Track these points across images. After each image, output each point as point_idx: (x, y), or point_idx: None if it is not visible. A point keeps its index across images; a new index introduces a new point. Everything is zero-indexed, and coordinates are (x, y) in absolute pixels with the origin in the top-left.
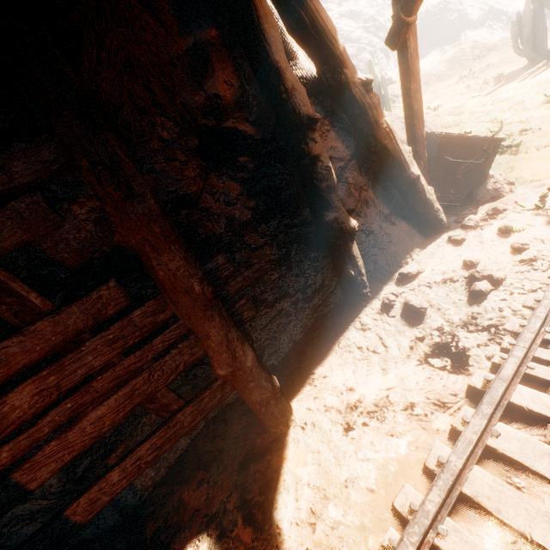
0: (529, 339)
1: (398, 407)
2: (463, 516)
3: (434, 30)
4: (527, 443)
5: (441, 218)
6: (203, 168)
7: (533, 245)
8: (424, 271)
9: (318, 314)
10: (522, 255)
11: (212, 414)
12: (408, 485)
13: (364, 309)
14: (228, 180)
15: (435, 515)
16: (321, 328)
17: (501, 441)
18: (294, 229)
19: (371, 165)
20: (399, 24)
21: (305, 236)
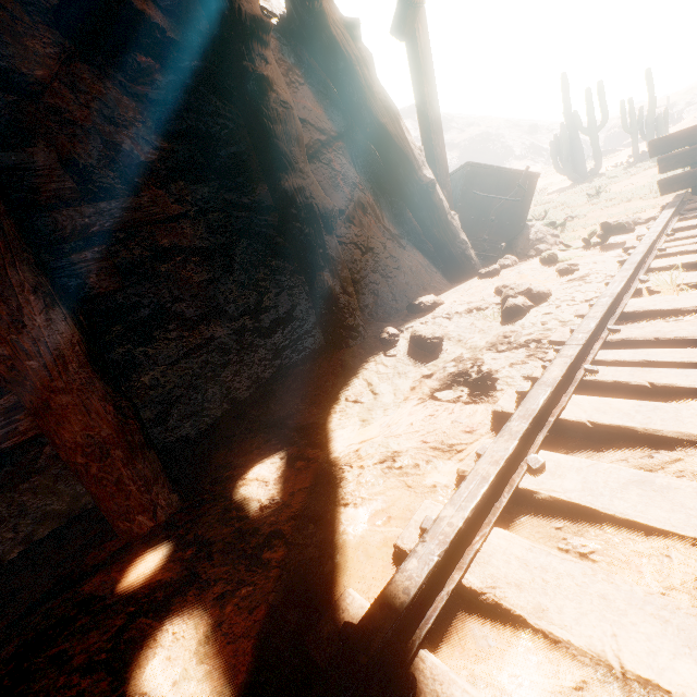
0: (585, 335)
1: (370, 461)
2: (463, 644)
3: (479, 157)
4: (594, 471)
5: (470, 255)
6: (64, 50)
7: (583, 267)
8: (442, 303)
9: (282, 361)
10: (571, 276)
11: (46, 530)
12: (353, 590)
13: (353, 351)
14: (117, 90)
15: (388, 639)
16: (282, 380)
17: (546, 477)
18: (242, 213)
19: (371, 164)
20: (404, 6)
21: (262, 230)
